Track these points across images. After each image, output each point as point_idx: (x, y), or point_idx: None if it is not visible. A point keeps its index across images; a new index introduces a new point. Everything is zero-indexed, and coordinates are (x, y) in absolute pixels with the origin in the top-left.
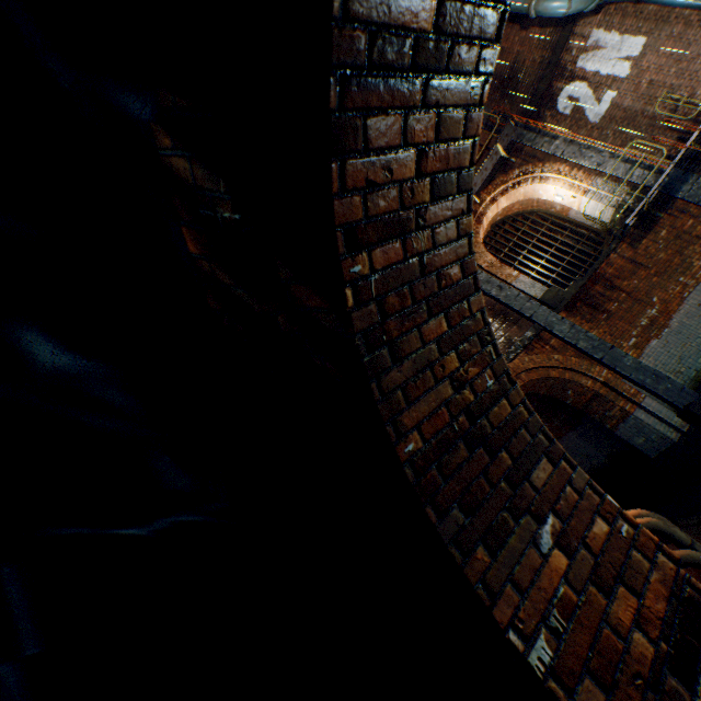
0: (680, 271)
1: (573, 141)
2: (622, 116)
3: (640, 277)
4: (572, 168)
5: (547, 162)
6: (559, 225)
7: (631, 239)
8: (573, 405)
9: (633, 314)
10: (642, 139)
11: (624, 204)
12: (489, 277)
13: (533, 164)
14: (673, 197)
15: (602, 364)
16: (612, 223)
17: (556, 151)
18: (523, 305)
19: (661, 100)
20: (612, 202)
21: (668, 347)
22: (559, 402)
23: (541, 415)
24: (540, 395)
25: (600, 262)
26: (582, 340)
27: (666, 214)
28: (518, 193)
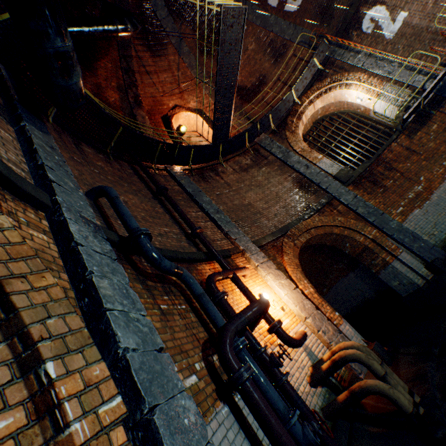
0: (445, 157)
1: (371, 55)
2: (411, 32)
3: (412, 161)
4: (369, 76)
5: (351, 72)
6: (362, 122)
7: (409, 131)
8: (350, 254)
9: (403, 189)
10: (425, 51)
11: (406, 104)
12: (300, 159)
13: (341, 74)
14: (445, 98)
15: (374, 225)
16: (397, 120)
17: (359, 63)
18: (321, 179)
19: (439, 15)
20: (398, 102)
21: (427, 215)
22: (343, 251)
23: (331, 259)
24: (330, 246)
25: (383, 149)
26: (361, 207)
27: (438, 111)
28: (330, 96)
